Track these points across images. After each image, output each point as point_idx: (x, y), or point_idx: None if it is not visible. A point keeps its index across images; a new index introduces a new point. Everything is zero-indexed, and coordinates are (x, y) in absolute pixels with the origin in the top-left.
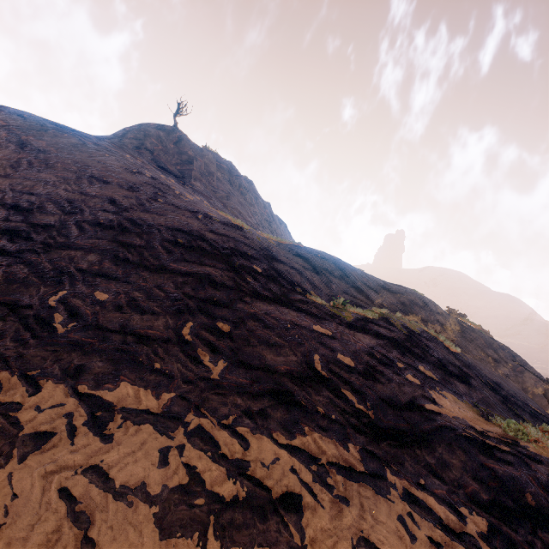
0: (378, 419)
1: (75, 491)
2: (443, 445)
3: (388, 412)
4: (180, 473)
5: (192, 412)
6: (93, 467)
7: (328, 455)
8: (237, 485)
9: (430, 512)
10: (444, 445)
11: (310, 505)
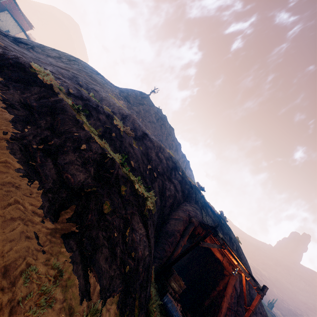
0: None
1: None
2: None
3: None
4: None
5: None
6: None
7: None
8: None
9: None
10: None
11: None
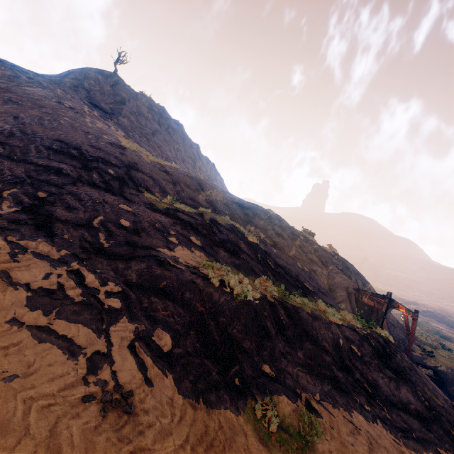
0: (109, 247)
1: None
2: (139, 261)
3: (122, 246)
4: None
5: None
6: None
7: (38, 250)
8: None
9: (80, 278)
10: (139, 262)
11: None
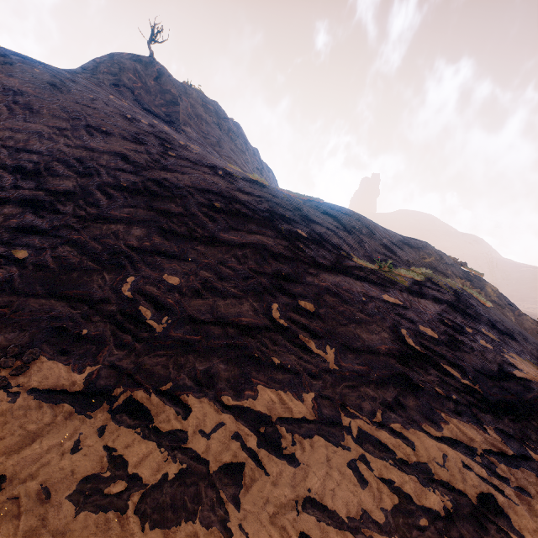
0: (486, 393)
1: (315, 535)
2: None
3: (489, 384)
4: (385, 492)
5: (342, 413)
6: (306, 500)
7: (479, 443)
8: (437, 495)
9: None
10: None
11: (506, 505)
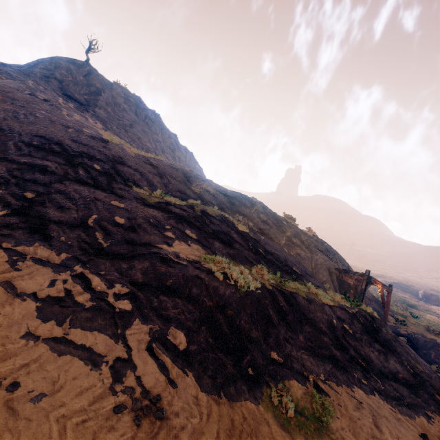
0: (109, 247)
1: None
2: (141, 260)
3: (122, 245)
4: None
5: None
6: None
7: (37, 255)
8: None
9: (86, 282)
10: (142, 260)
11: None
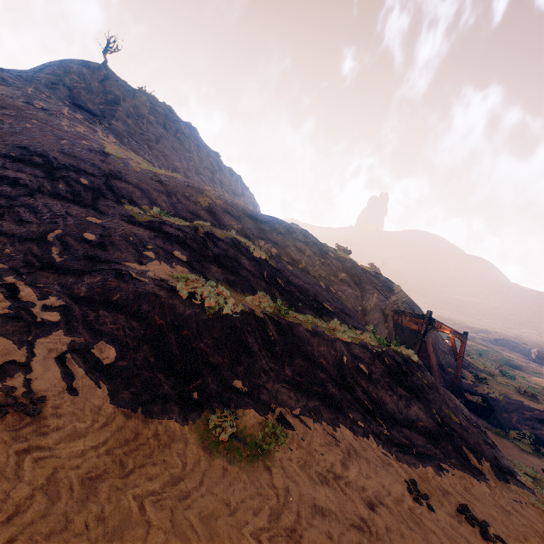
0: (62, 262)
1: None
2: (94, 275)
3: (80, 261)
4: None
5: None
6: None
7: None
8: None
9: (13, 292)
10: (95, 275)
11: None
